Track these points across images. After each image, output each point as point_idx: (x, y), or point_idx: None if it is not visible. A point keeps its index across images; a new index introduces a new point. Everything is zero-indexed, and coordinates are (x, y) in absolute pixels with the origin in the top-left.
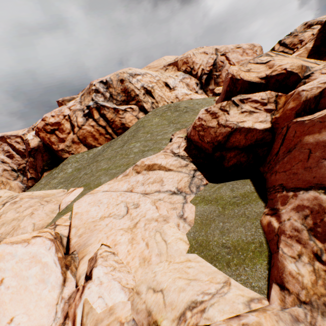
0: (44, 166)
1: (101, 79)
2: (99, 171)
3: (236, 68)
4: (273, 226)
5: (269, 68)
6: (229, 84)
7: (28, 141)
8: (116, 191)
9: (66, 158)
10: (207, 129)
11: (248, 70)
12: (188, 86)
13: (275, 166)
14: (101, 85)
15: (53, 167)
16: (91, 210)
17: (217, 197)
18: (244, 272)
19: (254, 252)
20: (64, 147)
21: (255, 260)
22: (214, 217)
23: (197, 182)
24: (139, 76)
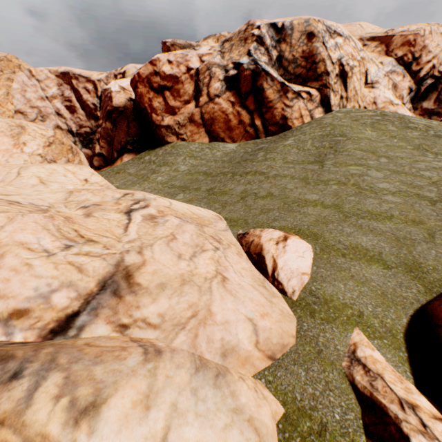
0: (126, 144)
1: (268, 21)
2: (306, 204)
3: None
4: None
5: None
6: None
7: (110, 94)
8: None
9: (171, 143)
10: None
11: None
12: (394, 88)
13: None
14: (270, 32)
15: (139, 149)
16: None
17: None
18: None
19: None
20: (172, 124)
21: None
22: None
23: None
24: (339, 37)
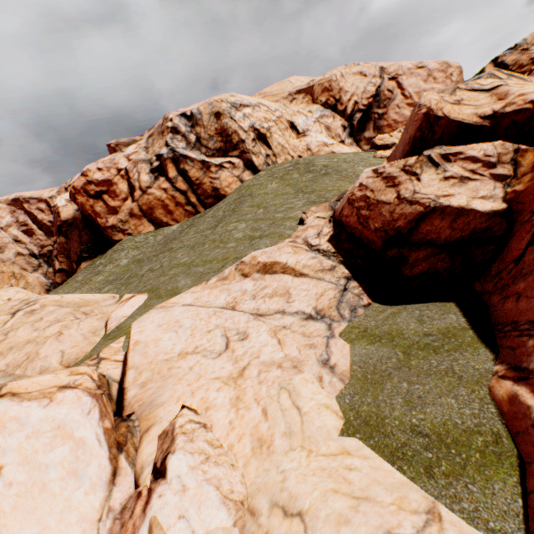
0: (81, 252)
1: (182, 111)
2: (175, 267)
3: (435, 96)
4: (525, 406)
5: (499, 98)
6: (422, 125)
7: (57, 209)
8: (207, 306)
9: (119, 240)
10: (375, 206)
11: (458, 101)
12: (328, 130)
13: (514, 283)
14: (183, 121)
15: (96, 254)
16: (163, 338)
17: (391, 331)
18: (467, 495)
19: (484, 454)
20: (116, 223)
21: (489, 471)
22: (390, 370)
23: (352, 299)
24: (247, 108)
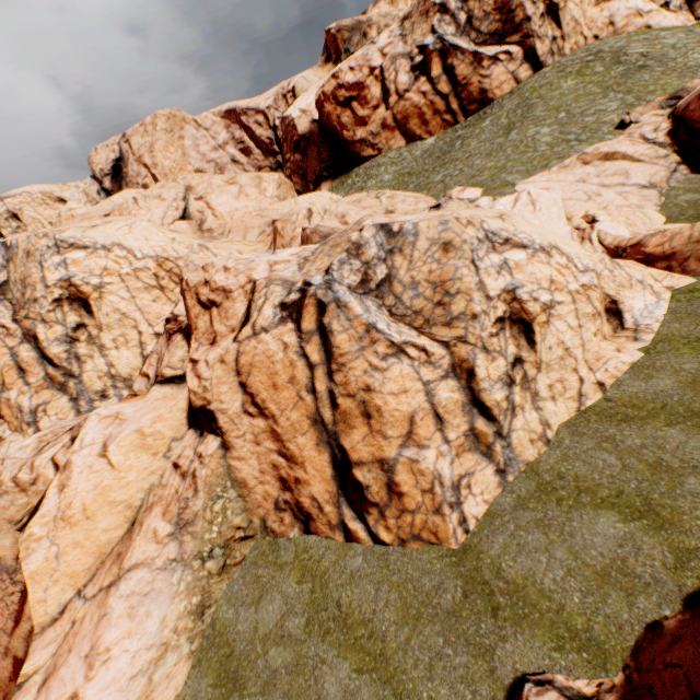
0: (321, 172)
1: None
2: (484, 170)
3: None
4: None
5: None
6: None
7: (292, 122)
8: (562, 182)
9: (368, 157)
10: None
11: None
12: None
13: None
14: None
15: (333, 175)
16: None
17: None
18: None
19: None
20: (365, 137)
21: None
22: None
23: (679, 178)
24: None
